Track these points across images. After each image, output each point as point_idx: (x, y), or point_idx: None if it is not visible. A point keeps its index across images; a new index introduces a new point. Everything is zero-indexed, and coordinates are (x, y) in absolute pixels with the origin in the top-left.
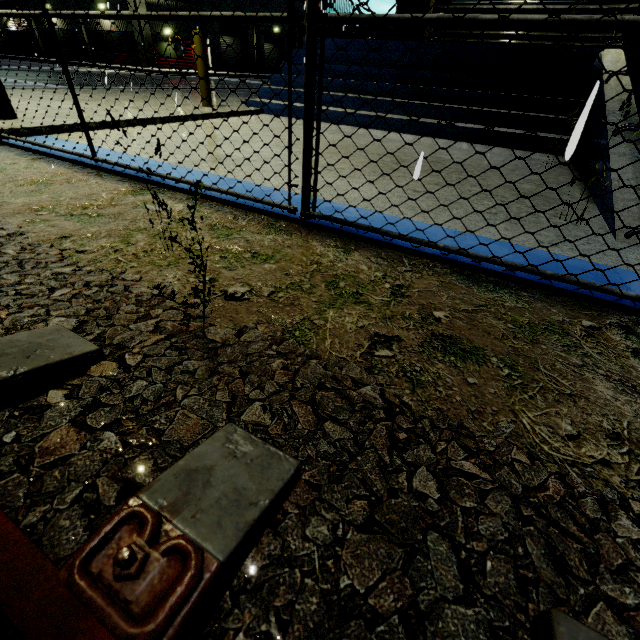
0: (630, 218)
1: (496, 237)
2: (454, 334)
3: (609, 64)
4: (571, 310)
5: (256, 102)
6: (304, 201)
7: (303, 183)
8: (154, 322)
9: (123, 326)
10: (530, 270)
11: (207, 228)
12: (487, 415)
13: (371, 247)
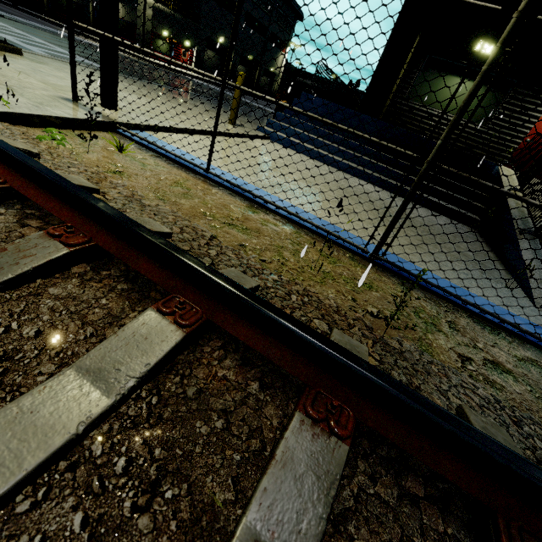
0: (540, 295)
1: (479, 294)
2: (494, 361)
3: (505, 178)
4: (536, 354)
5: (266, 130)
6: (378, 249)
7: (382, 239)
8: (357, 329)
9: (345, 330)
10: (514, 325)
11: (318, 253)
12: (535, 412)
13: (417, 288)
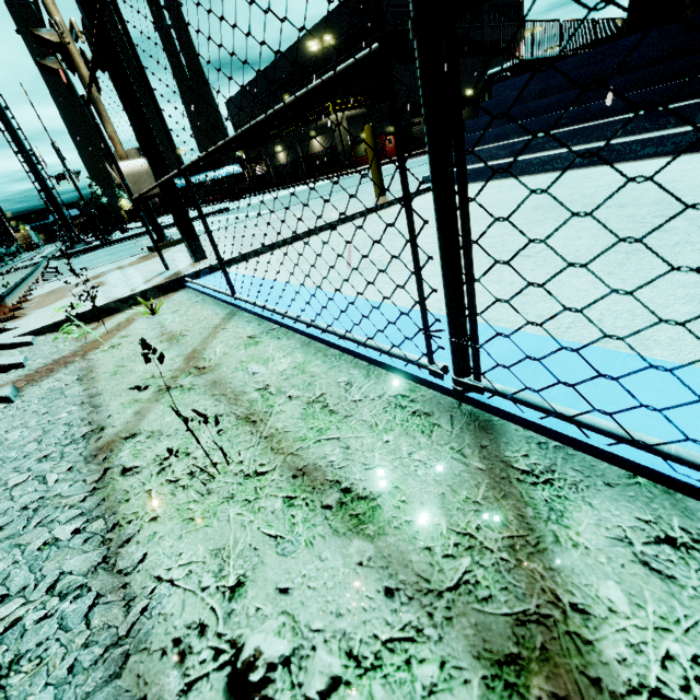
0: None
1: None
2: None
3: None
4: None
5: None
6: (456, 361)
7: (450, 331)
8: None
9: None
10: None
11: (298, 412)
12: None
13: (631, 485)
